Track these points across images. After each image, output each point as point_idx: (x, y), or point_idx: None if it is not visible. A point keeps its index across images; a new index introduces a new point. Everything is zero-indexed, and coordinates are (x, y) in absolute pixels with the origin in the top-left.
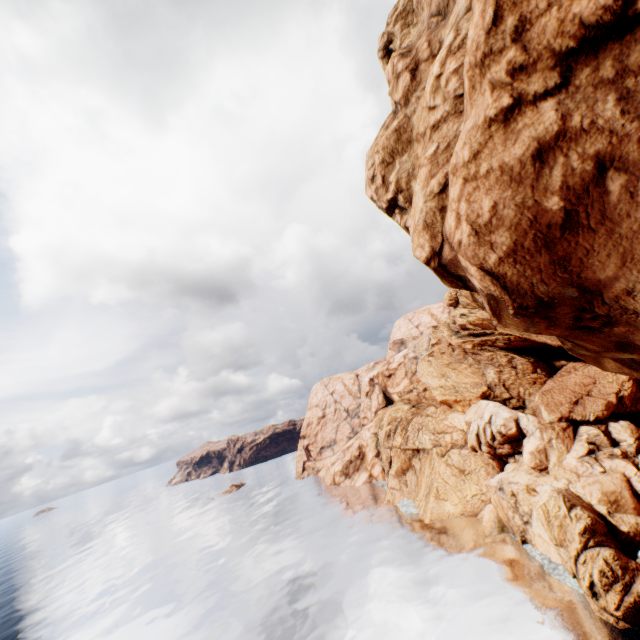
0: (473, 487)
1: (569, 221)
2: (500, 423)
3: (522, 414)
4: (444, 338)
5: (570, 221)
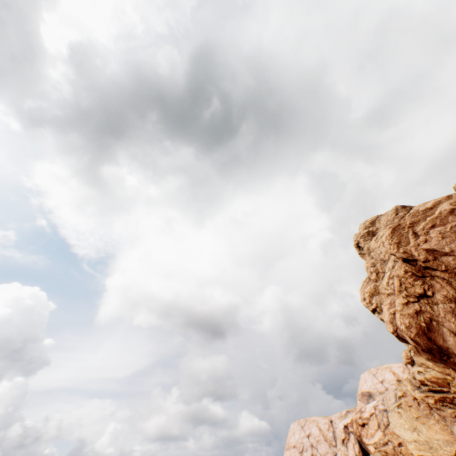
0: None
1: (427, 329)
2: None
3: None
4: (408, 391)
5: (428, 329)
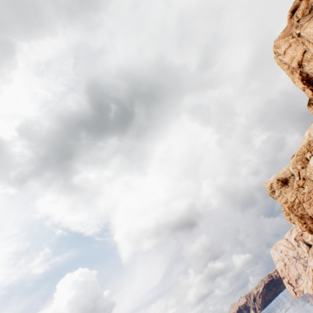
0: None
1: (310, 229)
2: None
3: None
4: None
5: (310, 229)
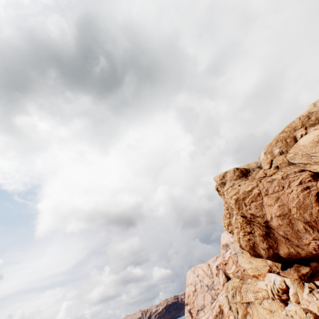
0: (277, 318)
1: (253, 246)
2: (278, 283)
3: (285, 278)
4: None
5: (253, 246)
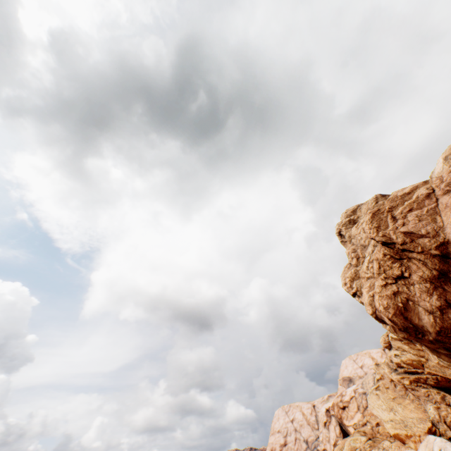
0: None
1: (404, 309)
2: None
3: None
4: (385, 374)
5: (404, 309)
